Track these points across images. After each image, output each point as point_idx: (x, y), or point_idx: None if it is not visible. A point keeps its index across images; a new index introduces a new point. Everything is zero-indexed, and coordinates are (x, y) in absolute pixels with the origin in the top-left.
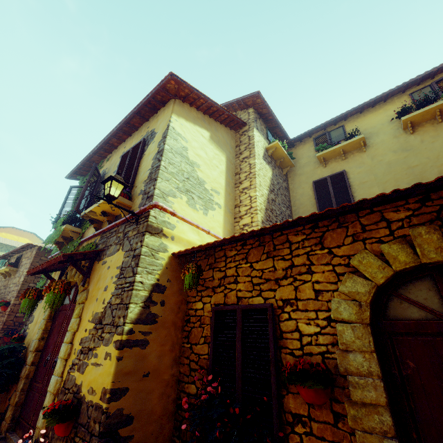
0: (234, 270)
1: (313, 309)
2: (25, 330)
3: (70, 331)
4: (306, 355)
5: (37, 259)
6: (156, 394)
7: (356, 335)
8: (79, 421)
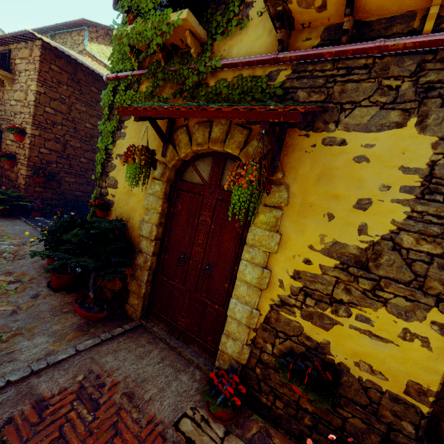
0: None
1: None
2: (102, 194)
3: (257, 248)
4: None
5: (45, 67)
6: None
7: None
8: (343, 394)
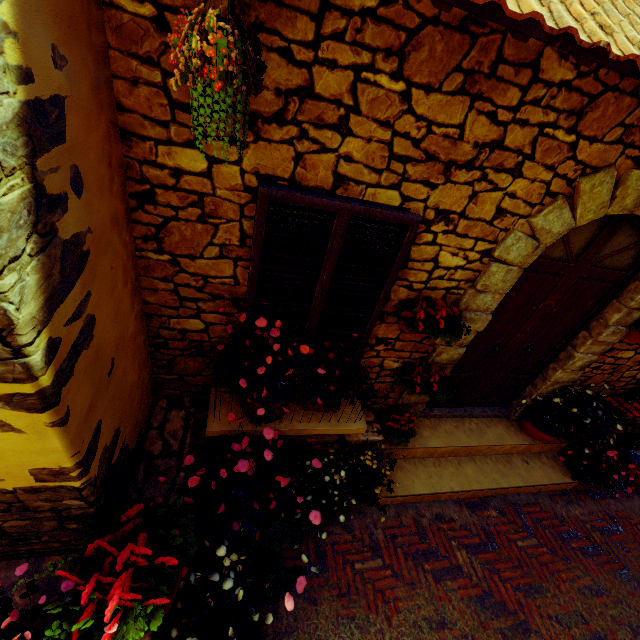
0: (346, 82)
1: (475, 237)
2: None
3: None
4: (428, 289)
5: None
6: (129, 366)
7: (505, 279)
8: None
